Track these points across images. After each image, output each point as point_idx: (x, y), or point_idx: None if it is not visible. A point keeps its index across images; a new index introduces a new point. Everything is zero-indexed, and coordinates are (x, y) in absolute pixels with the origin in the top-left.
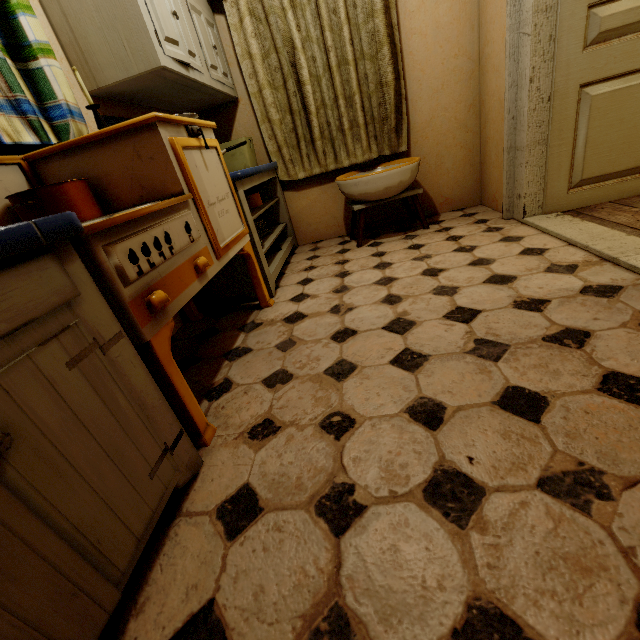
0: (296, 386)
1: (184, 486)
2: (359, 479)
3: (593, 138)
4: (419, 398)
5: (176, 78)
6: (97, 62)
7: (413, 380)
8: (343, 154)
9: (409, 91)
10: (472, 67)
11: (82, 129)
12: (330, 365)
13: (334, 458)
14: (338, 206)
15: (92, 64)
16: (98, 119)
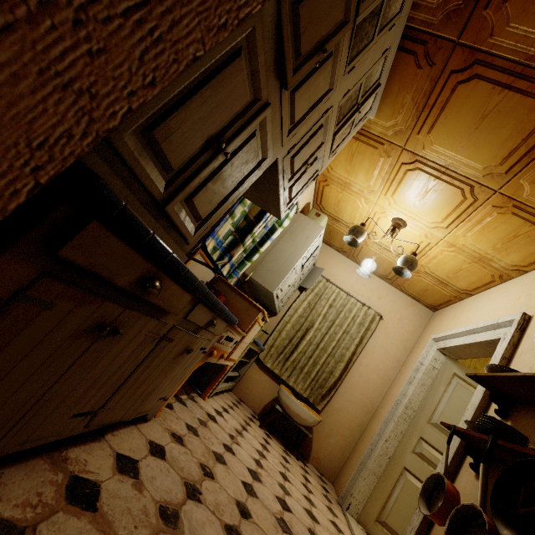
0: (199, 441)
1: (141, 419)
2: (205, 494)
3: (400, 502)
4: (244, 503)
5: (271, 296)
6: (257, 272)
7: (246, 496)
8: (293, 378)
9: (340, 388)
10: (371, 410)
11: (234, 279)
12: (217, 451)
13: (200, 478)
14: (269, 396)
15: (255, 270)
16: (242, 284)
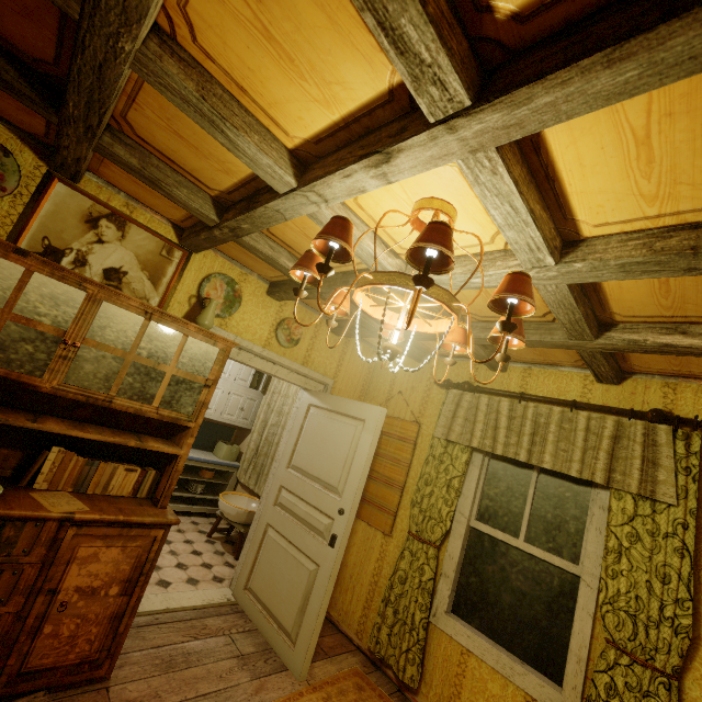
0: None
1: None
2: None
3: (261, 561)
4: None
5: None
6: None
7: None
8: (258, 484)
9: None
10: None
11: None
12: None
13: None
14: None
15: None
16: None
